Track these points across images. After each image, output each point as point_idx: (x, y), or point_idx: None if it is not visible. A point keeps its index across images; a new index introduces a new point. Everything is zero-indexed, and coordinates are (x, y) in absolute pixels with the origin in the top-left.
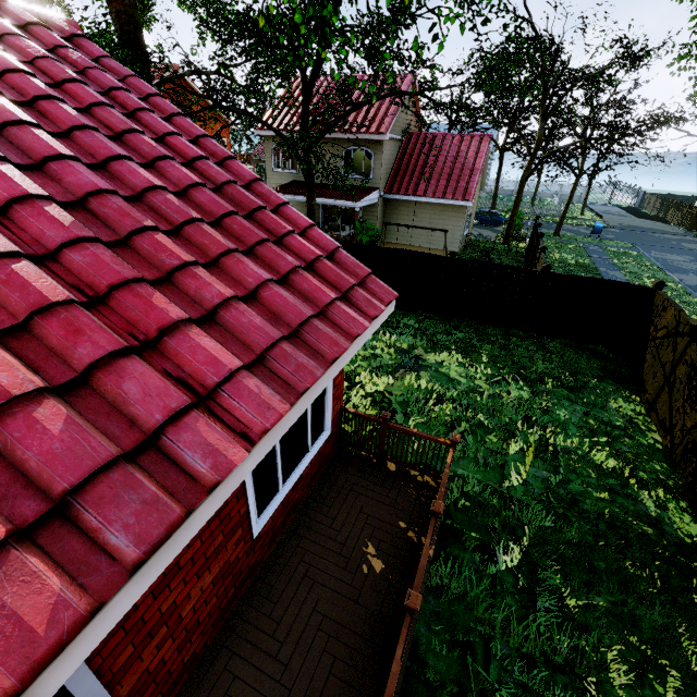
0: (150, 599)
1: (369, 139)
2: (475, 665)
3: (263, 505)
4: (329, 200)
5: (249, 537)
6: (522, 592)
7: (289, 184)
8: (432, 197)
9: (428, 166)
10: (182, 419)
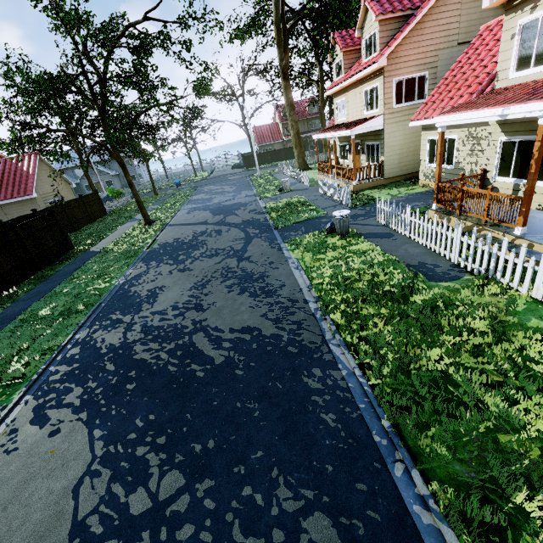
0: None
1: None
2: None
3: None
4: None
5: None
6: None
7: None
8: (6, 200)
9: None
10: None
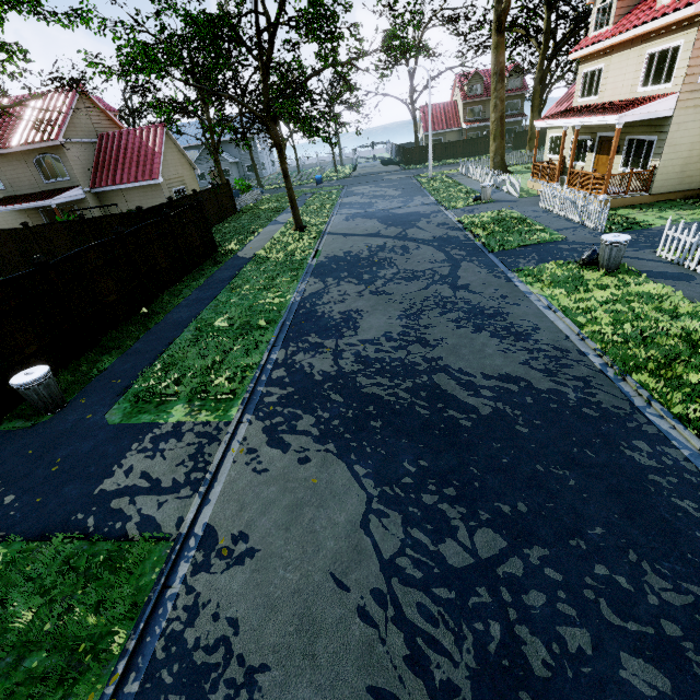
0: None
1: (50, 147)
2: None
3: None
4: (25, 205)
5: None
6: None
7: None
8: (129, 183)
9: (120, 158)
10: None
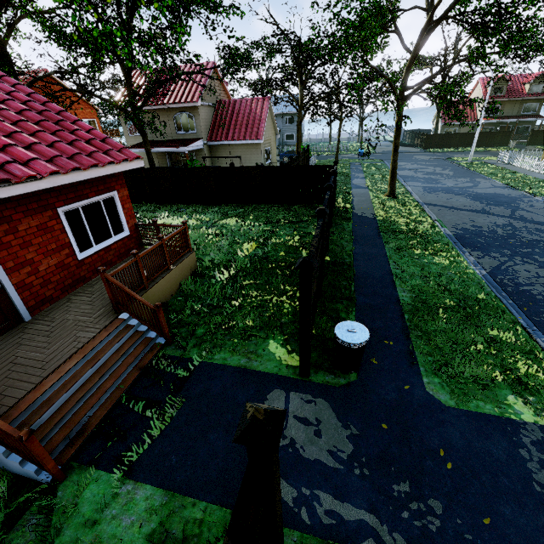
0: (19, 248)
1: (189, 107)
2: (192, 304)
3: (82, 248)
4: (167, 149)
5: (76, 259)
6: (224, 285)
7: (141, 143)
8: (238, 140)
9: (233, 121)
10: (11, 163)
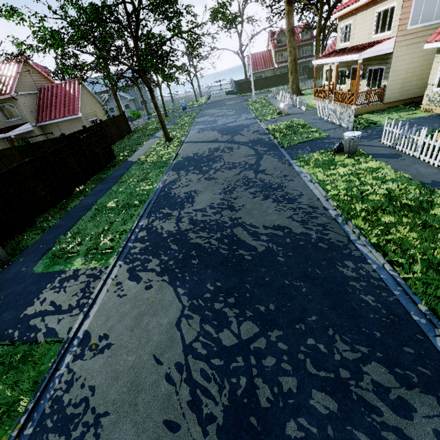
0: None
1: (7, 98)
2: None
3: None
4: None
5: None
6: None
7: None
8: (60, 118)
9: (53, 103)
10: None
